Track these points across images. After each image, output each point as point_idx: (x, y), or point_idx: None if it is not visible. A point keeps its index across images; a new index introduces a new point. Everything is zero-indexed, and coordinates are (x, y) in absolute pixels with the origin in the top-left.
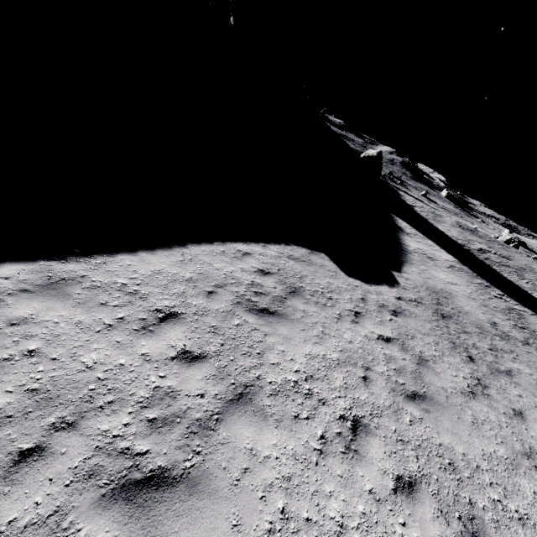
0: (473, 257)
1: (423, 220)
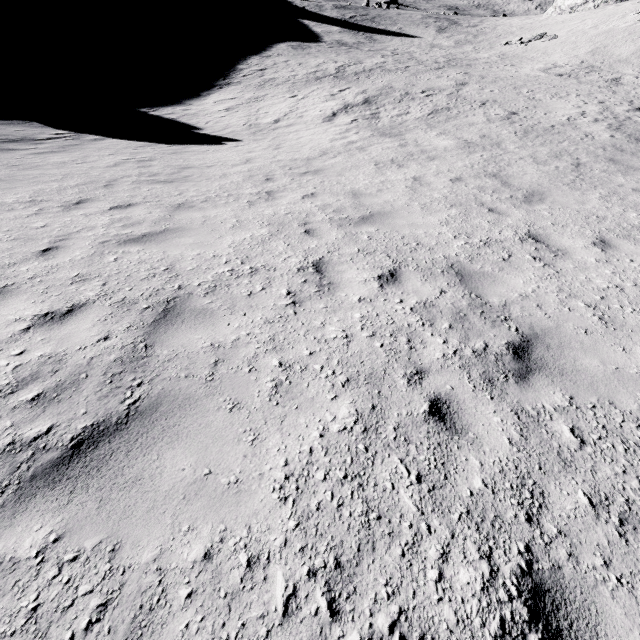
0: (348, 23)
1: (315, 14)
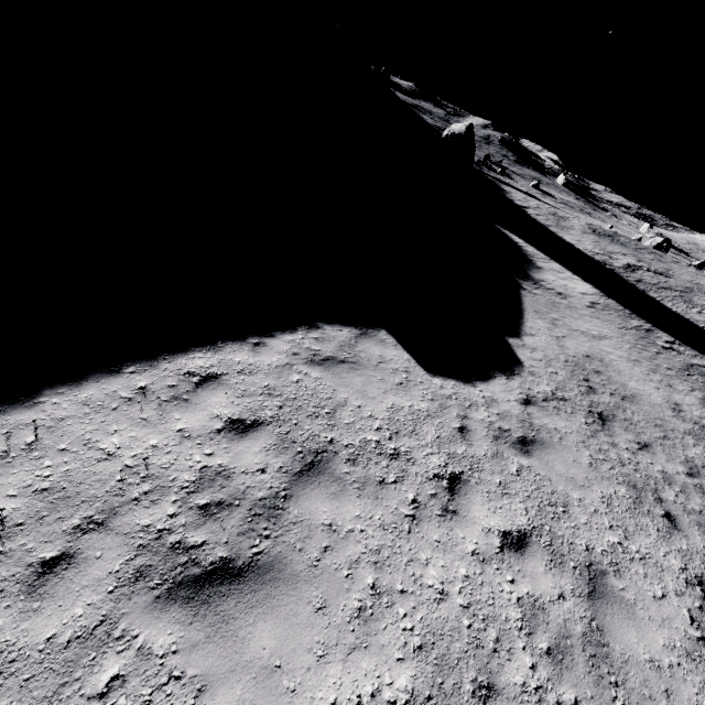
0: (620, 281)
1: (541, 229)
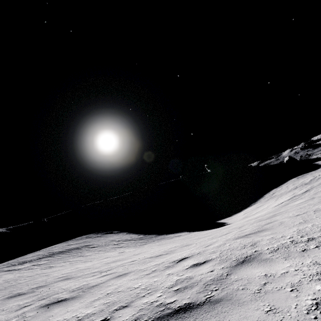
0: None
1: None
